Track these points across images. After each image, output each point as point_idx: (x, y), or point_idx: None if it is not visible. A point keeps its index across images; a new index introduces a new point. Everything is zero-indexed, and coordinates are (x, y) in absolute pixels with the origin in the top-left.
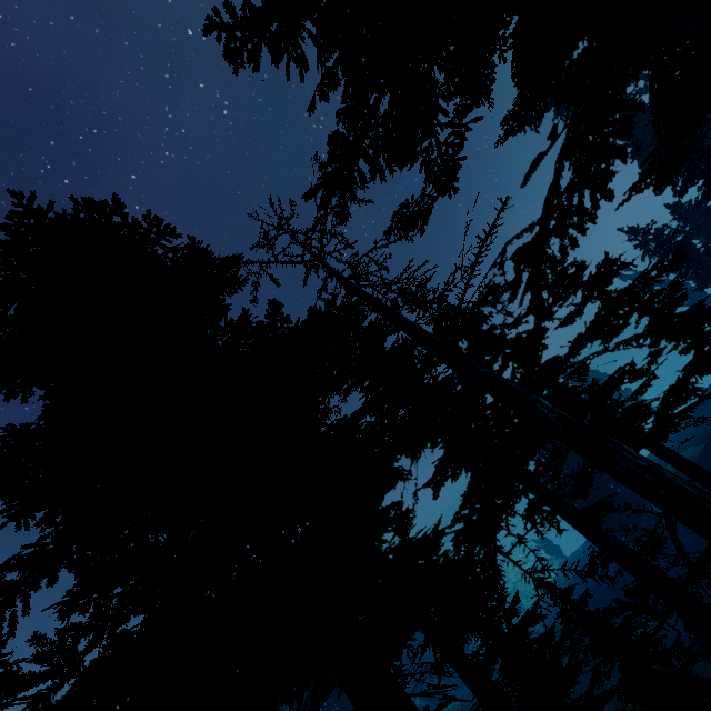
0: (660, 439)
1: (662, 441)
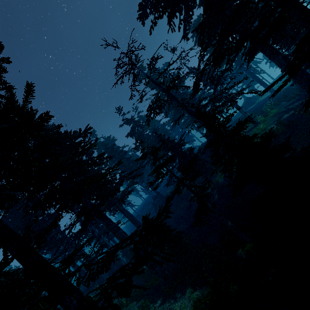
0: None
1: None
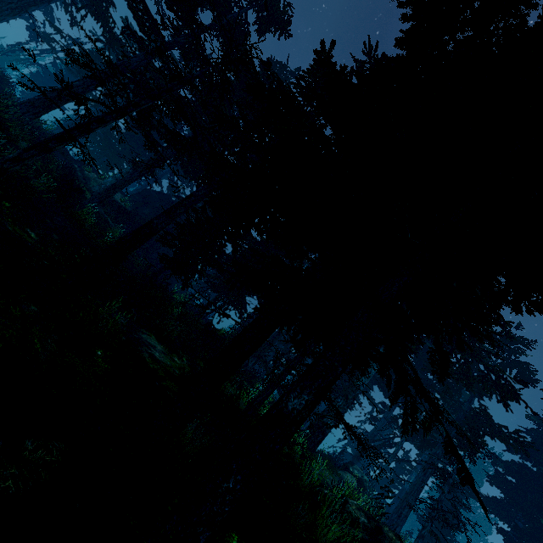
0: None
1: None
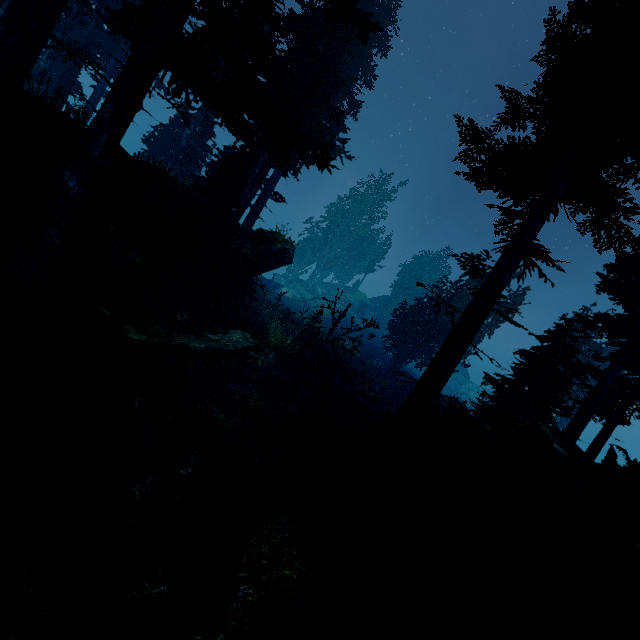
0: None
1: None
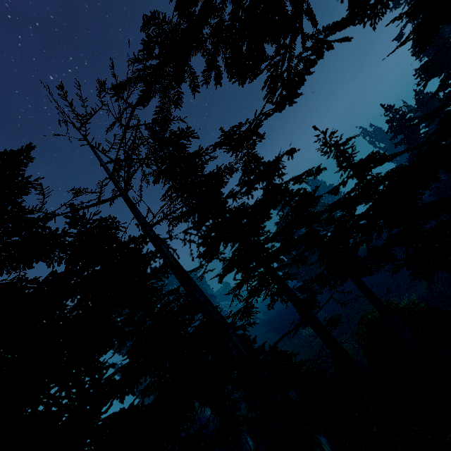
0: (359, 277)
1: (360, 277)
